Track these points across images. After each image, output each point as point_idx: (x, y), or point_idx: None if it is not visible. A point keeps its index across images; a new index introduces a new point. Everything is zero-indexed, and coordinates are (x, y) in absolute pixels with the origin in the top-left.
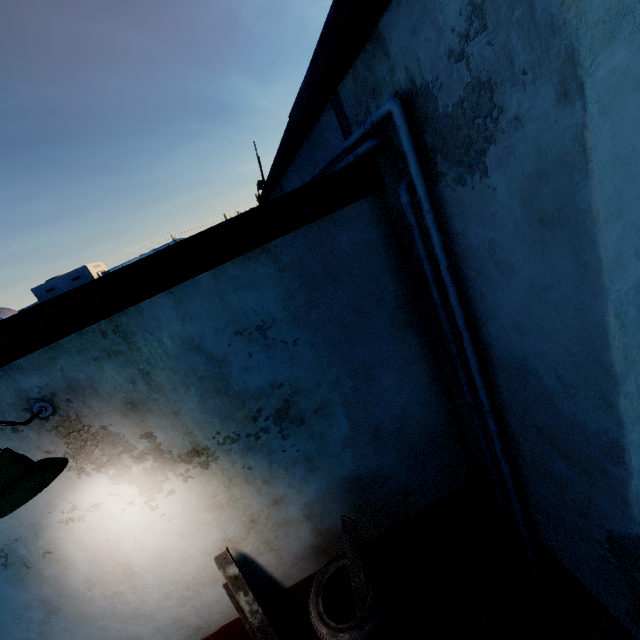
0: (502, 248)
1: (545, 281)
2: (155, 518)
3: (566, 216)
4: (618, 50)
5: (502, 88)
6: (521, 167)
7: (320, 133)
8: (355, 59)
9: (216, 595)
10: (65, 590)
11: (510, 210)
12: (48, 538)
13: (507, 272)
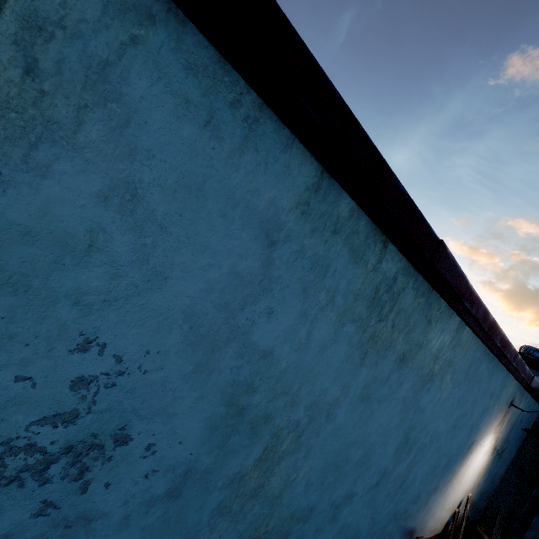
0: None
1: None
2: (478, 464)
3: None
4: None
5: None
6: None
7: None
8: None
9: (448, 515)
10: (457, 473)
11: None
12: (476, 447)
13: None
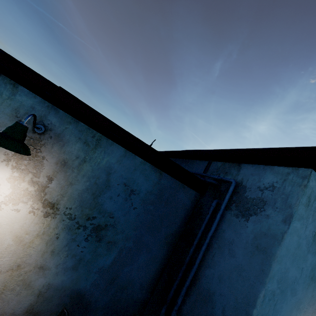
0: (236, 245)
1: (245, 267)
2: None
3: (266, 251)
4: (298, 224)
5: (268, 206)
6: (260, 227)
7: (192, 163)
8: (227, 162)
9: None
10: None
11: (248, 236)
12: None
13: (232, 254)
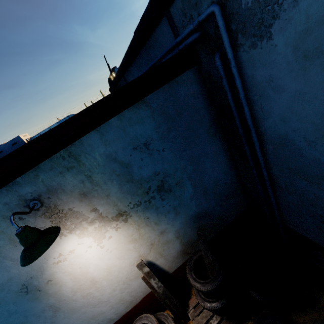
0: (277, 78)
1: (303, 90)
2: (103, 252)
3: (321, 50)
4: None
5: None
6: (295, 29)
7: (155, 39)
8: None
9: (138, 284)
10: (61, 298)
11: (285, 55)
12: (48, 273)
13: (279, 91)
